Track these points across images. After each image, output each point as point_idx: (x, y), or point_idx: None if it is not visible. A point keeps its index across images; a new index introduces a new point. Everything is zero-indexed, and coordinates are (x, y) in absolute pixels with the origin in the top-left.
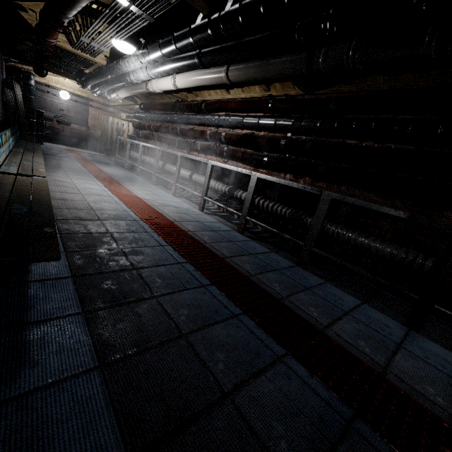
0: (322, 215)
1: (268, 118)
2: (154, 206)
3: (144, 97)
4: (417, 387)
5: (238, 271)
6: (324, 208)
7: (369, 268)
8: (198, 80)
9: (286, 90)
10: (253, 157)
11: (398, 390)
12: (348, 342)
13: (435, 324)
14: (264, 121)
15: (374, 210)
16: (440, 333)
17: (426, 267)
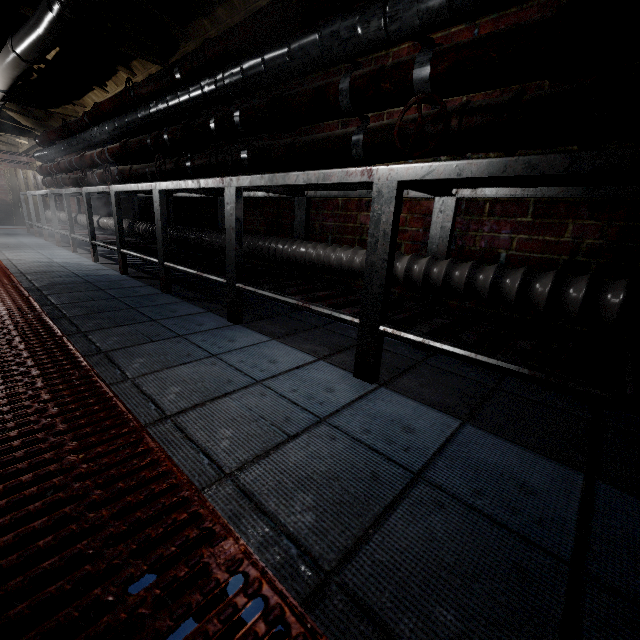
0: (159, 215)
1: (132, 111)
2: (9, 264)
3: (42, 128)
4: (122, 360)
5: (32, 304)
6: (158, 206)
7: (222, 270)
8: (2, 69)
9: (148, 68)
10: (138, 172)
11: (80, 364)
12: (89, 340)
13: (295, 318)
14: (130, 117)
15: (247, 202)
16: (283, 323)
17: (271, 250)
